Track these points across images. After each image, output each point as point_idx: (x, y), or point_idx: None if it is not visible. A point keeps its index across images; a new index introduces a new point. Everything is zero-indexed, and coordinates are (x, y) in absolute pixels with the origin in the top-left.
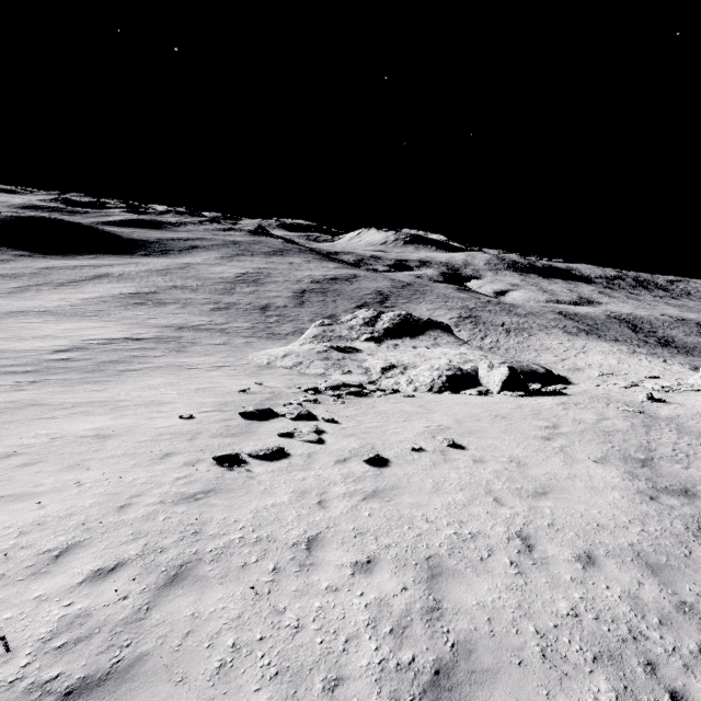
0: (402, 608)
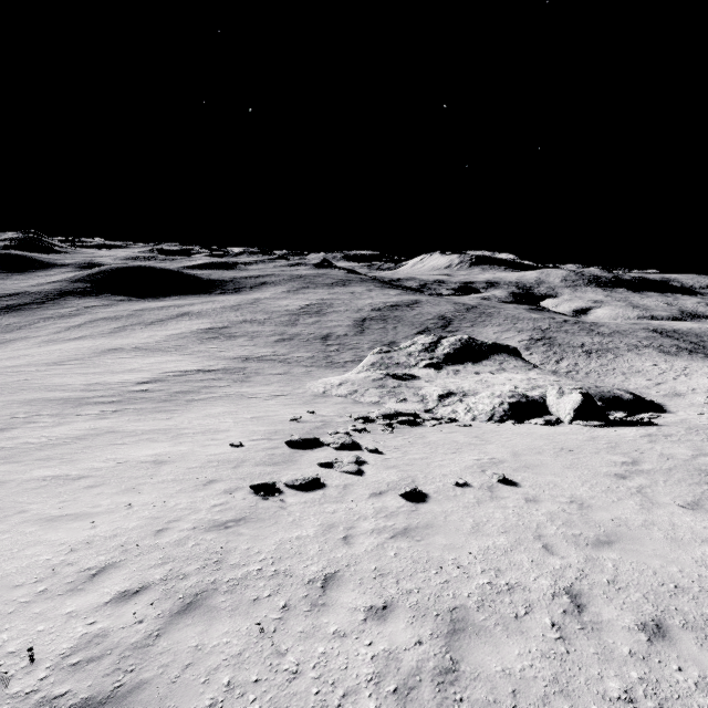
0: (412, 665)
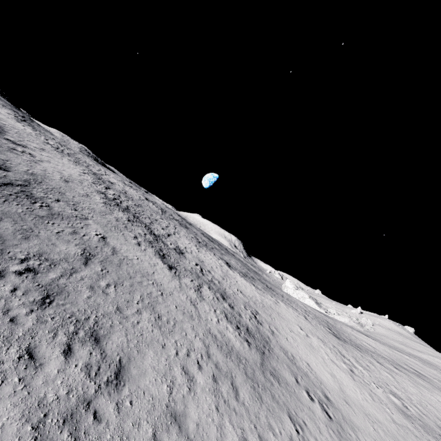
0: None
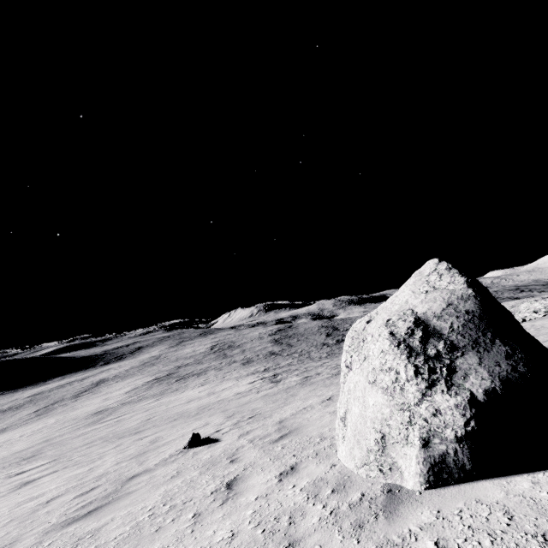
0: None
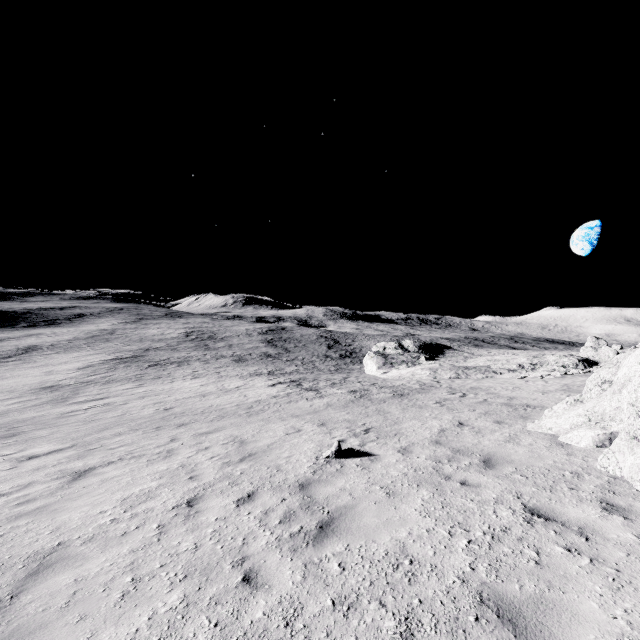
0: None
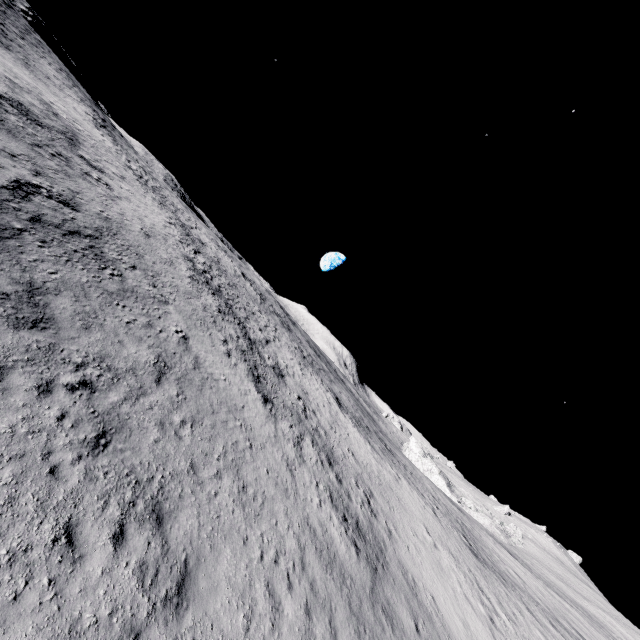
0: (637, 629)
